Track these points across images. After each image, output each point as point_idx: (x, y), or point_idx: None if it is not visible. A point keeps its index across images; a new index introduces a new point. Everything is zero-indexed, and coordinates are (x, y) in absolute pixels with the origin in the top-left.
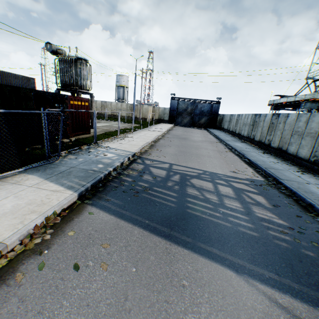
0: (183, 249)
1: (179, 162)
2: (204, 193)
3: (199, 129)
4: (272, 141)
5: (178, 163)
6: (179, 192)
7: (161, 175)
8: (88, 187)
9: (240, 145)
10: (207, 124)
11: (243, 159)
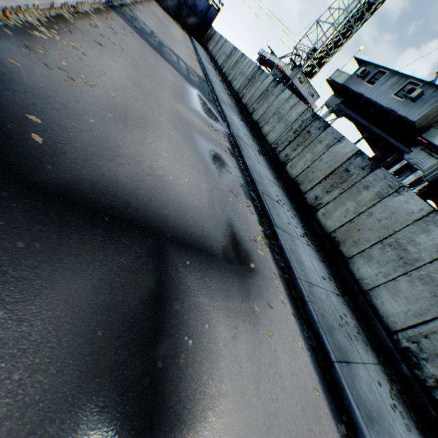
0: (160, 57)
1: (158, 36)
2: (171, 57)
3: (182, 30)
4: (230, 76)
5: (158, 36)
6: (159, 46)
7: (147, 32)
8: (108, 1)
9: (210, 68)
10: (194, 31)
11: (203, 71)
